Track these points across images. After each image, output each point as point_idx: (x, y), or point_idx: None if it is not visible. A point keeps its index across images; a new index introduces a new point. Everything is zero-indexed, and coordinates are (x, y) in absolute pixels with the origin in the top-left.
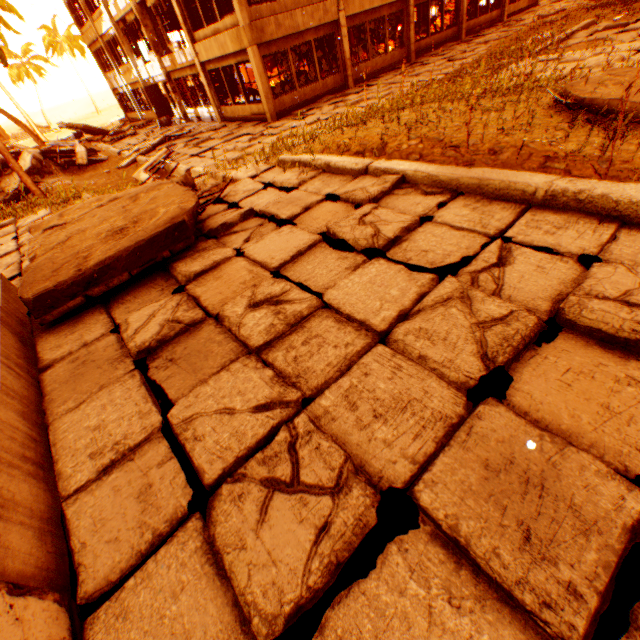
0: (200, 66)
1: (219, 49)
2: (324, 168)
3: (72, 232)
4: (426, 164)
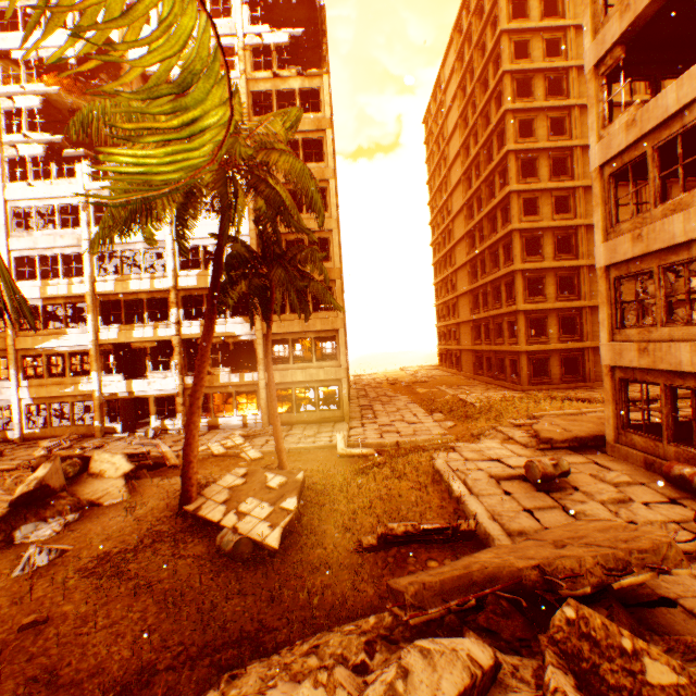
0: (265, 385)
1: (305, 376)
2: (561, 414)
3: (586, 428)
4: (597, 408)
